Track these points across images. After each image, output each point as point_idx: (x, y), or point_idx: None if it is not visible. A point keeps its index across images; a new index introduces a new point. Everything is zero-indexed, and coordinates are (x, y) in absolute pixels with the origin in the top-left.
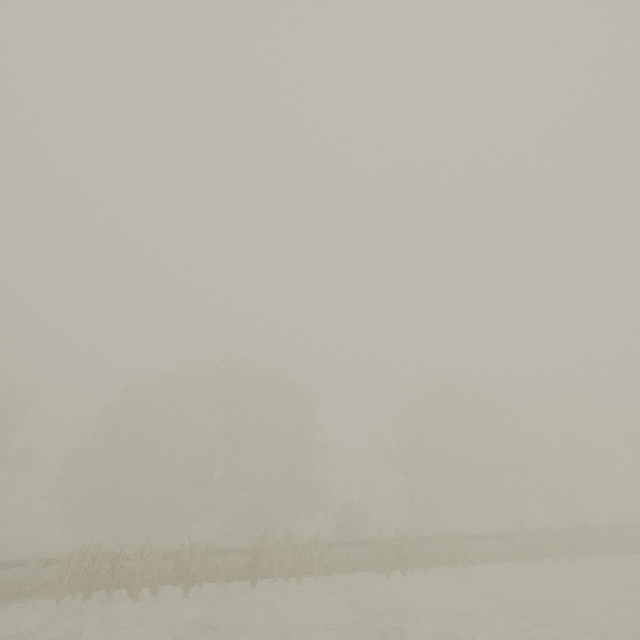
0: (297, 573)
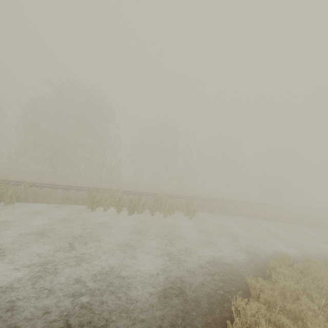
0: None
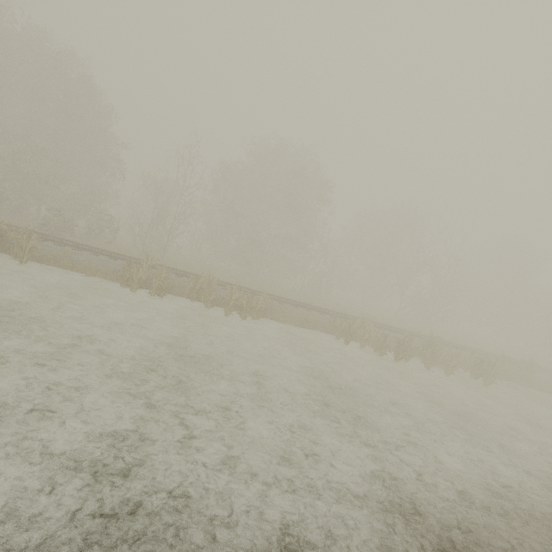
0: None
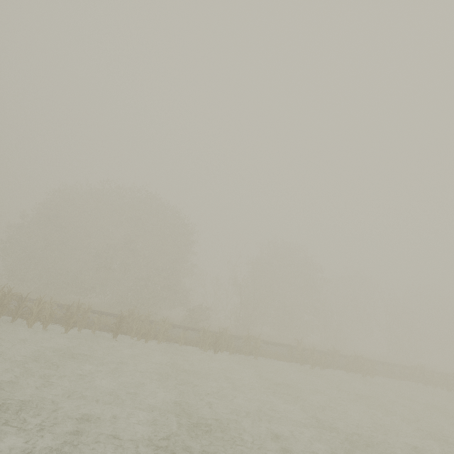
0: (146, 337)
